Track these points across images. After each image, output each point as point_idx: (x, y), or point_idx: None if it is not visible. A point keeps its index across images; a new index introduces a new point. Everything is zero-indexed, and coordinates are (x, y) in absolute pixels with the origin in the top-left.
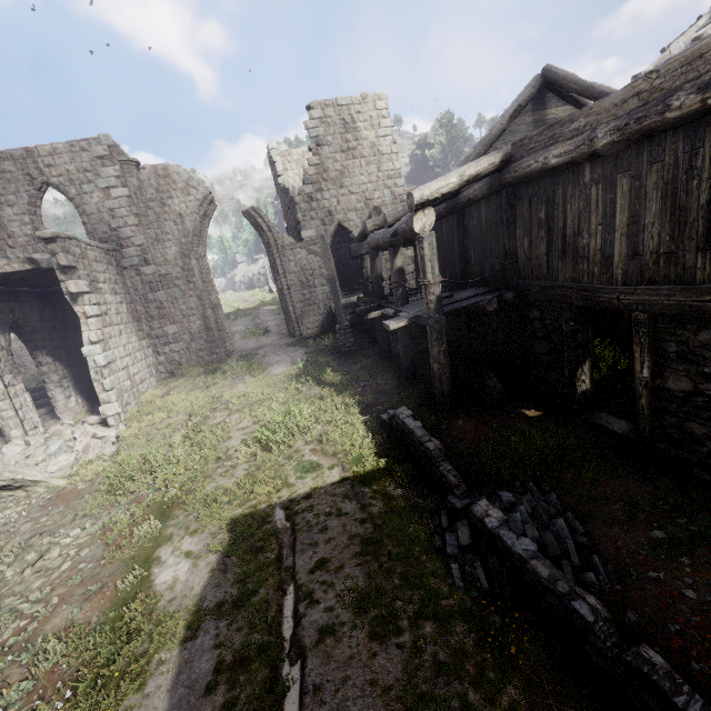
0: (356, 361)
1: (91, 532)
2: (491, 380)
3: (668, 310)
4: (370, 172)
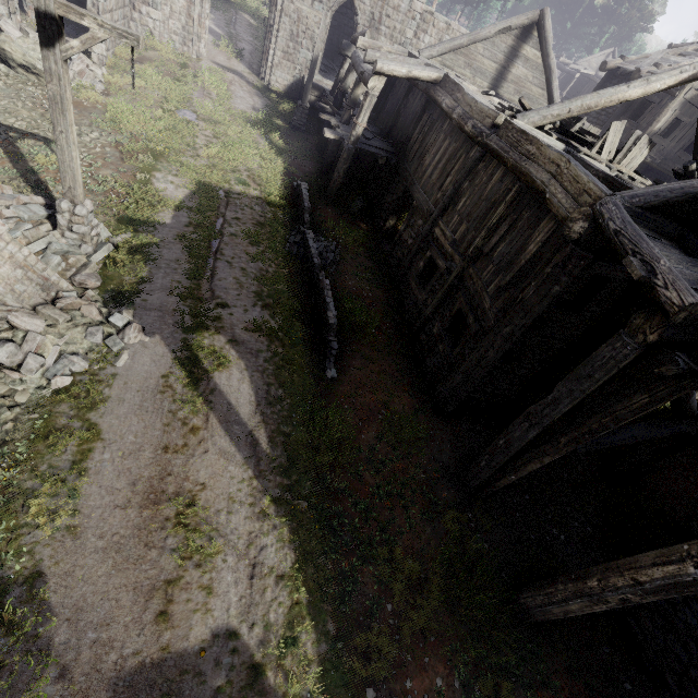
0: (299, 139)
1: (107, 141)
2: (359, 201)
3: (420, 206)
4: None
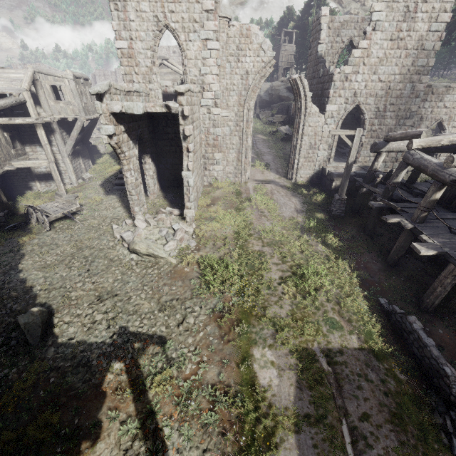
0: (343, 227)
1: (206, 313)
2: None
3: None
4: (404, 65)
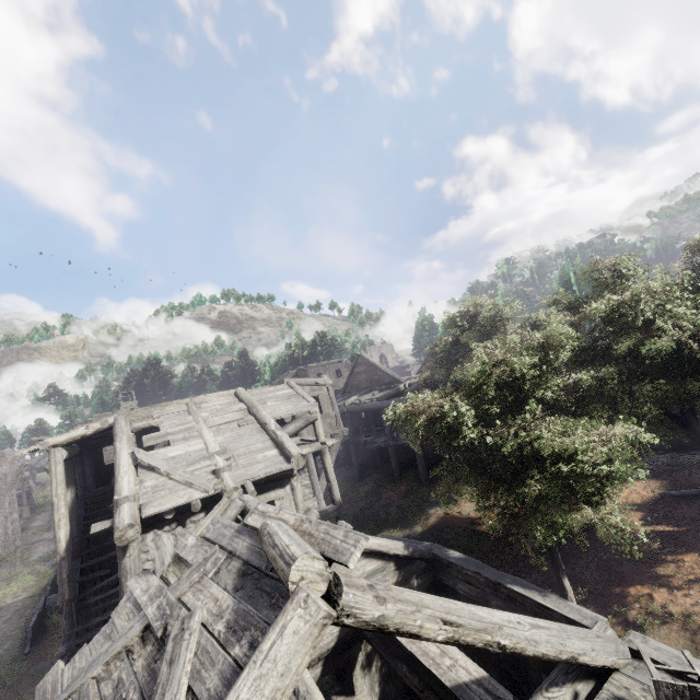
0: None
1: None
2: None
3: None
4: None
